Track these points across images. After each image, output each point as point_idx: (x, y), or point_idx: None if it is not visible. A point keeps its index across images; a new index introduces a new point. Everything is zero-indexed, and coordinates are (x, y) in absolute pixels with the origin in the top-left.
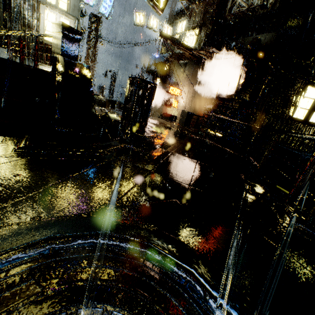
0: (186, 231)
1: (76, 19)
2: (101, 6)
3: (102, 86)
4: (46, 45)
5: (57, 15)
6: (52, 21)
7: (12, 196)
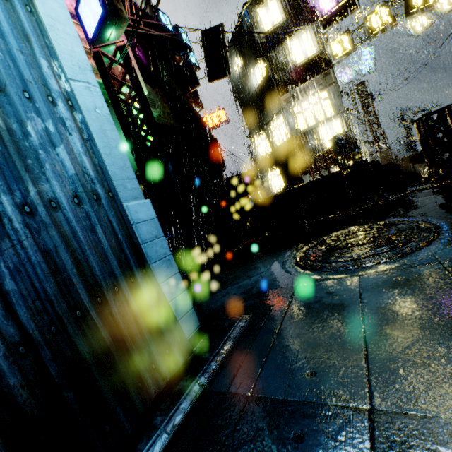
0: (436, 212)
1: (343, 114)
2: (363, 68)
3: (410, 141)
4: (330, 152)
5: (328, 124)
6: (327, 132)
7: (339, 226)
